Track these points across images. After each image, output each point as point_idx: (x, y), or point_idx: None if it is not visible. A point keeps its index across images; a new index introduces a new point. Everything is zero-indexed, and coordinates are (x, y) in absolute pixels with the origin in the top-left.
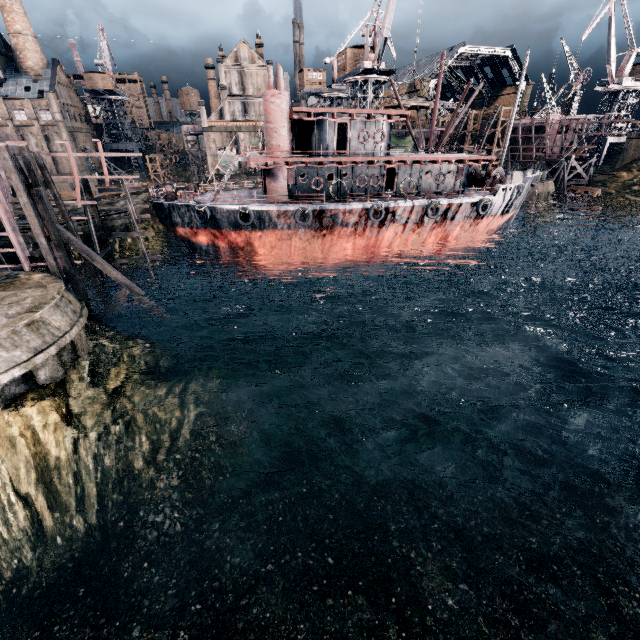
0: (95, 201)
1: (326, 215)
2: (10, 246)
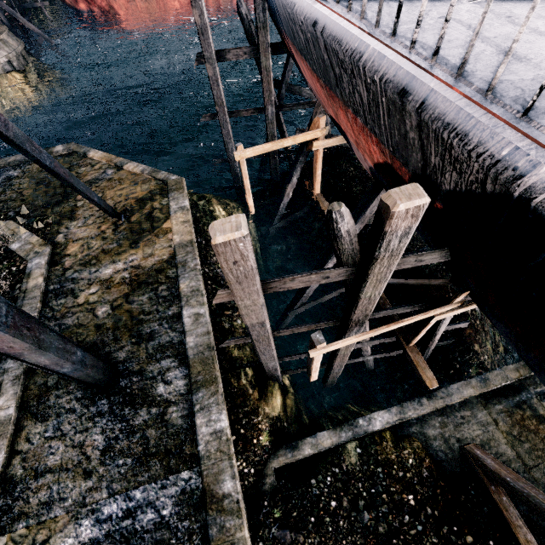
0: None
1: None
2: None
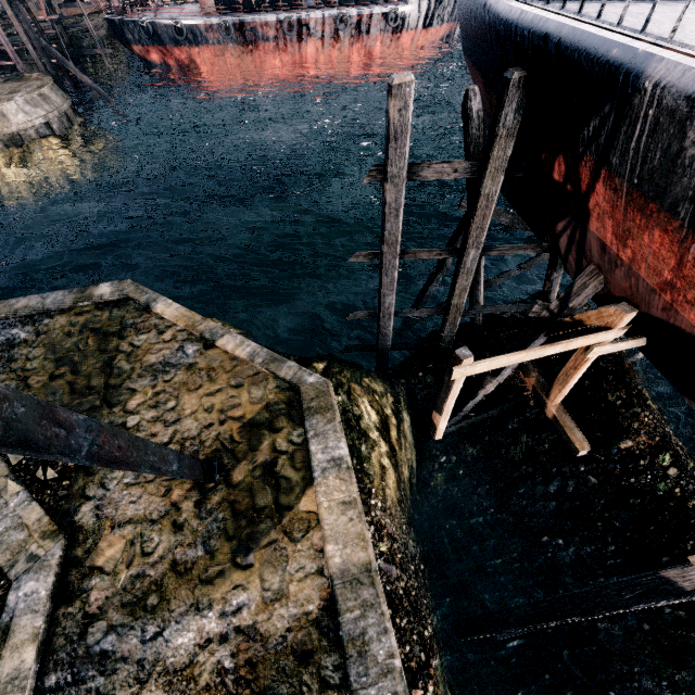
0: (57, 16)
1: (247, 29)
2: (7, 64)
